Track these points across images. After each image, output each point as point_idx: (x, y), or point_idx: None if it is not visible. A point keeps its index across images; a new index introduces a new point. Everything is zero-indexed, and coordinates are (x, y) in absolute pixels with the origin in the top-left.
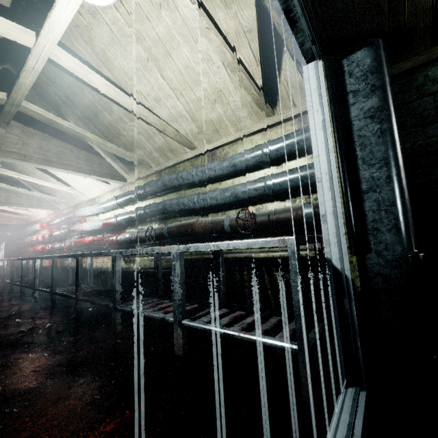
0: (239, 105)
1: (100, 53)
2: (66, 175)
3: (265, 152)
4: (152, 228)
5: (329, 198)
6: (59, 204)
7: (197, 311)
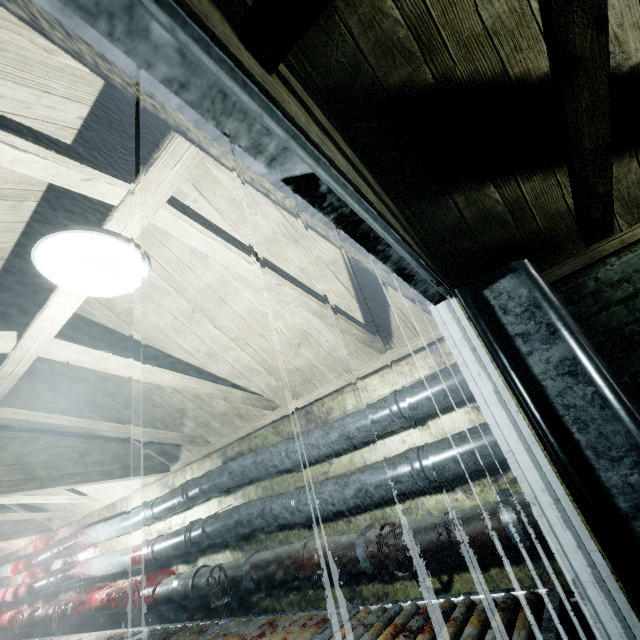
0: (335, 344)
1: (123, 313)
2: None
3: (396, 413)
4: (220, 569)
5: (572, 544)
6: (51, 520)
7: None
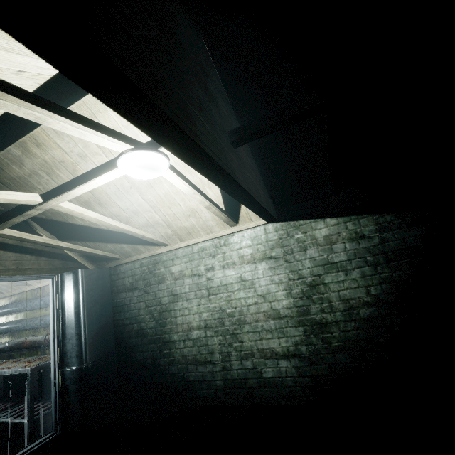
0: None
1: None
2: None
3: None
4: None
5: (52, 344)
6: None
7: (7, 409)
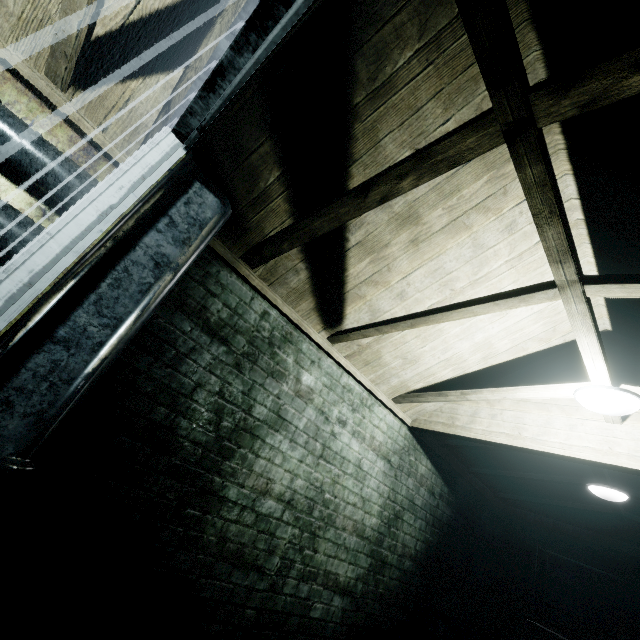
0: None
1: None
2: None
3: None
4: None
5: None
6: None
7: None
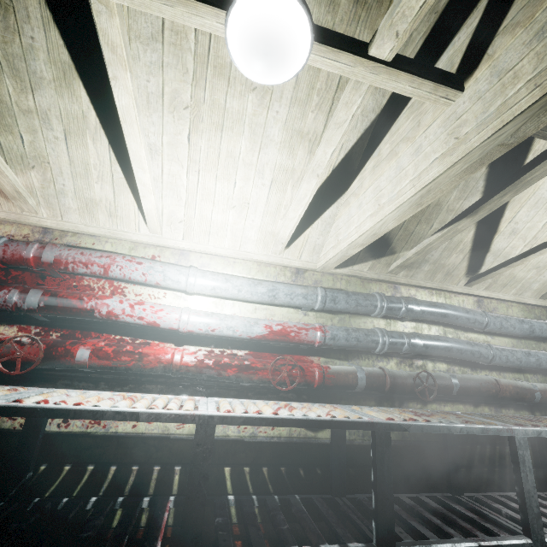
0: (542, 280)
1: None
2: (185, 177)
3: None
4: (429, 374)
5: None
6: None
7: None
